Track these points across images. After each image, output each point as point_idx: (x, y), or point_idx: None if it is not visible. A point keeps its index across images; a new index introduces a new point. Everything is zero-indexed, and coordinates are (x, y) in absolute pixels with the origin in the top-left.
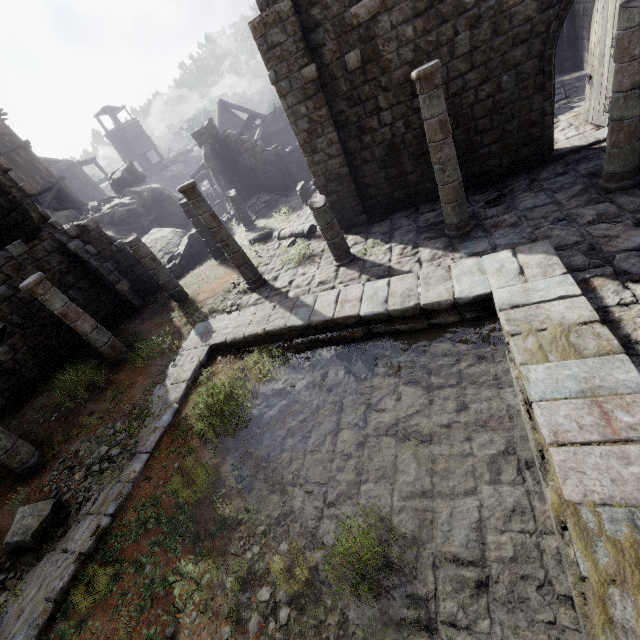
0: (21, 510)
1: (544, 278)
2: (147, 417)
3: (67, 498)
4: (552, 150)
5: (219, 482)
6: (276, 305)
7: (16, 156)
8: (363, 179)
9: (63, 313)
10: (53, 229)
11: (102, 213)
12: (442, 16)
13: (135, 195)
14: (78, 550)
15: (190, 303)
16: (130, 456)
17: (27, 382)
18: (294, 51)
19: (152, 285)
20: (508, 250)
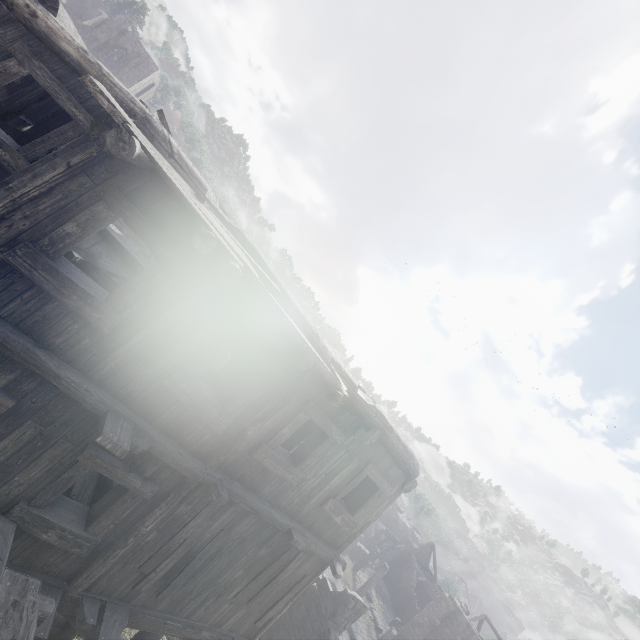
0: None
1: None
2: None
3: None
4: None
5: None
6: None
7: None
8: None
9: None
10: None
11: None
12: None
13: None
14: None
15: None
16: None
17: None
18: (441, 613)
19: None
20: None
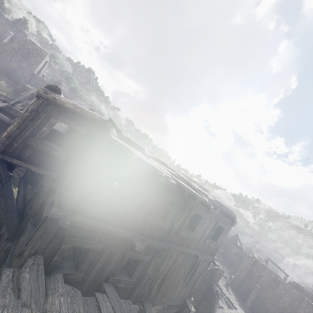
0: None
1: None
2: None
3: None
4: None
5: None
6: None
7: None
8: (242, 285)
9: None
10: None
11: None
12: (271, 289)
13: None
14: None
15: None
16: None
17: None
18: (250, 263)
19: None
20: None
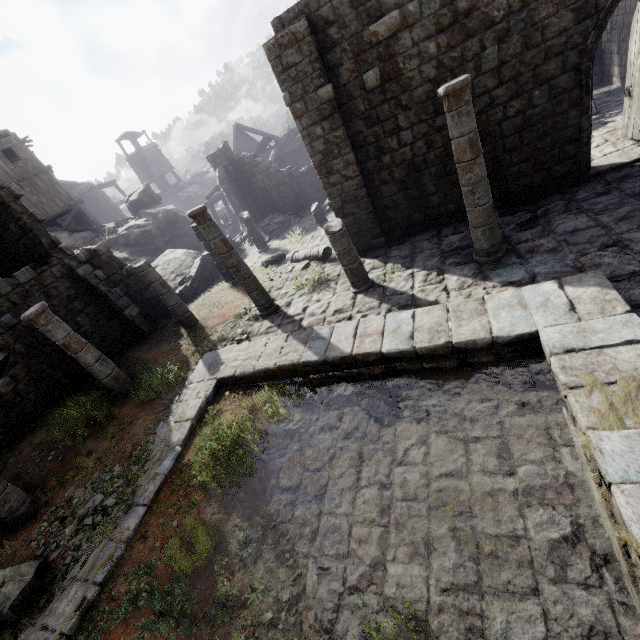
0: (2, 574)
1: (602, 316)
2: (147, 461)
3: (54, 557)
4: (589, 168)
5: (222, 550)
6: (289, 336)
7: (38, 180)
8: (381, 200)
9: (65, 344)
10: (63, 254)
11: (118, 235)
12: (468, 31)
13: (150, 217)
14: (59, 629)
15: (199, 329)
16: (126, 508)
17: (27, 415)
18: (310, 71)
19: (162, 309)
20: (552, 281)
